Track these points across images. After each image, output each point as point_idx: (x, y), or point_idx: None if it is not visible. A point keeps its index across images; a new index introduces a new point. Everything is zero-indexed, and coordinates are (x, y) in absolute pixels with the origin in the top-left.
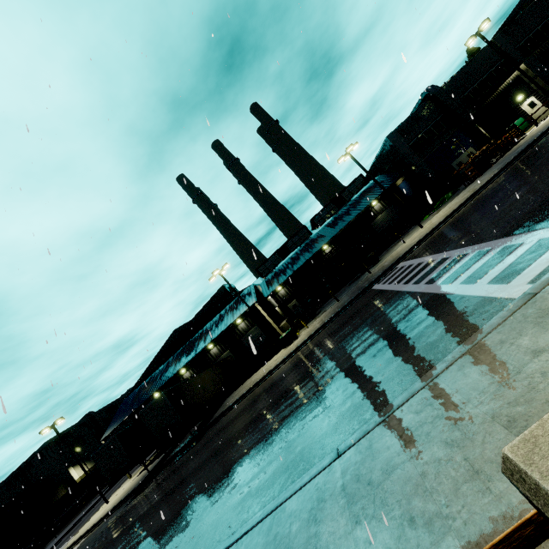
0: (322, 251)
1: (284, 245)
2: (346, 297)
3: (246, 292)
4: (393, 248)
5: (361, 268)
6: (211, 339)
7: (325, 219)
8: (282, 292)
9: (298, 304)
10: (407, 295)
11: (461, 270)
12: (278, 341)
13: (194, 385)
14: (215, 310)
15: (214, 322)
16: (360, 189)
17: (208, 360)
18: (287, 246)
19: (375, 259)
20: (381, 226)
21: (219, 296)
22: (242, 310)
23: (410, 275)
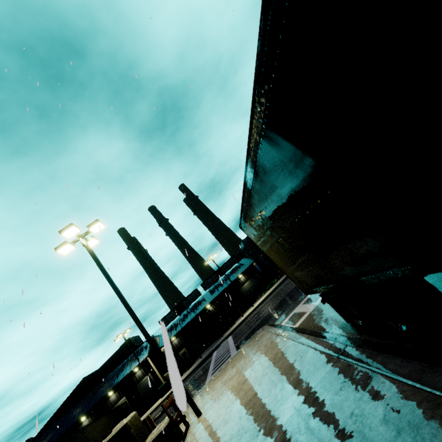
0: (206, 309)
1: (181, 303)
2: (204, 356)
3: (145, 344)
4: (243, 314)
5: (223, 328)
6: (110, 388)
7: (210, 284)
8: (175, 341)
9: (187, 351)
10: (207, 371)
11: (219, 363)
12: (157, 391)
13: (86, 434)
14: (120, 360)
15: (117, 371)
16: (234, 264)
17: (107, 407)
18: (183, 303)
19: (231, 323)
20: (245, 292)
21: (124, 347)
22: (137, 363)
23: (220, 353)
